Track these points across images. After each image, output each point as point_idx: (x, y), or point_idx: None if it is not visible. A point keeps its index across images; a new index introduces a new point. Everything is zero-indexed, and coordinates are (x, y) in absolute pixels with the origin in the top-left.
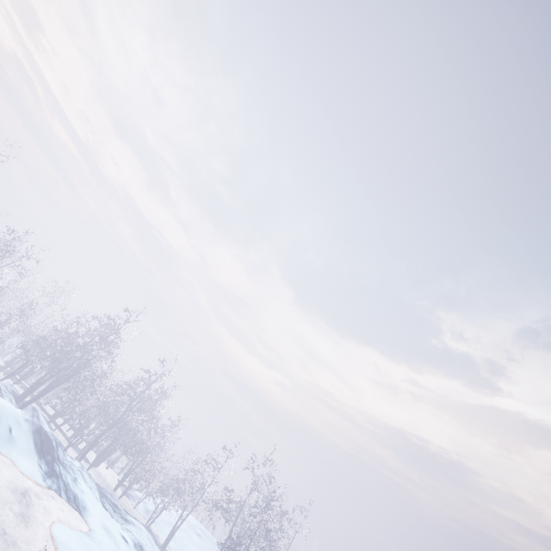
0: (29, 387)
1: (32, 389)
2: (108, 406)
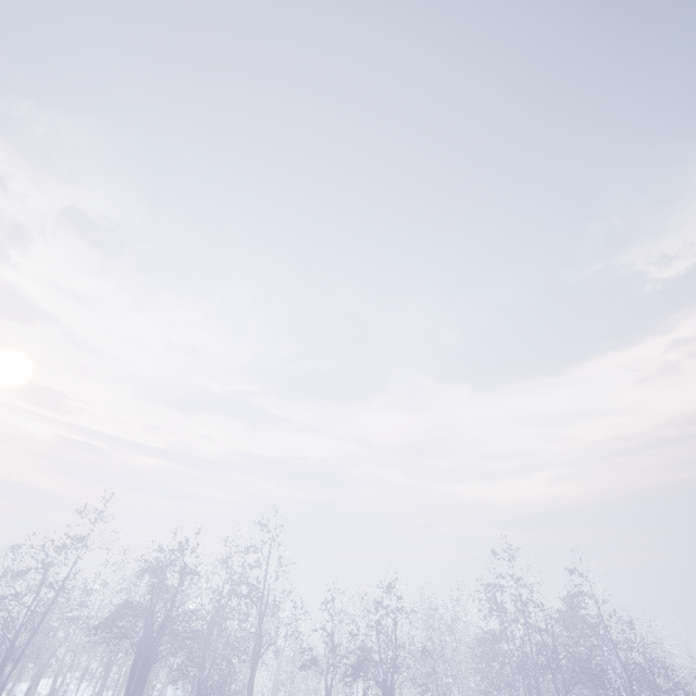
0: None
1: None
2: (592, 668)
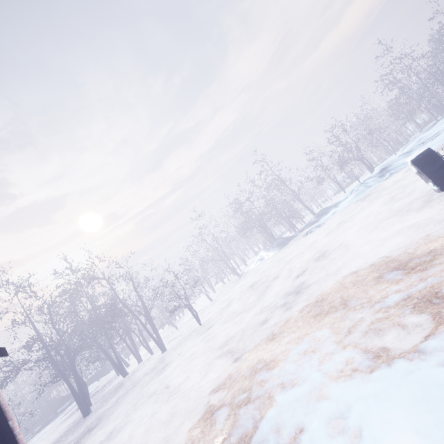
0: (439, 110)
1: (443, 107)
2: None
